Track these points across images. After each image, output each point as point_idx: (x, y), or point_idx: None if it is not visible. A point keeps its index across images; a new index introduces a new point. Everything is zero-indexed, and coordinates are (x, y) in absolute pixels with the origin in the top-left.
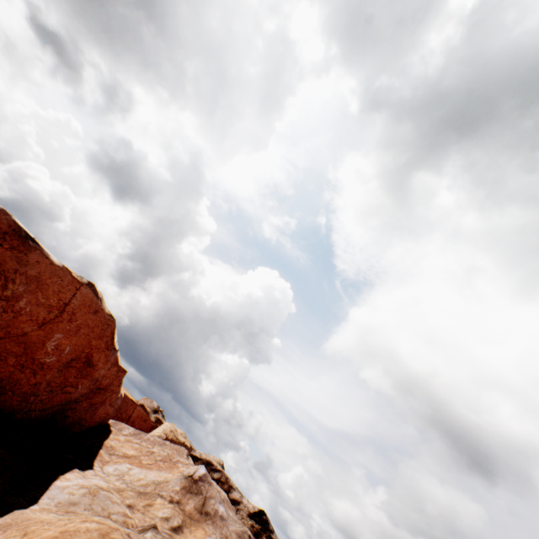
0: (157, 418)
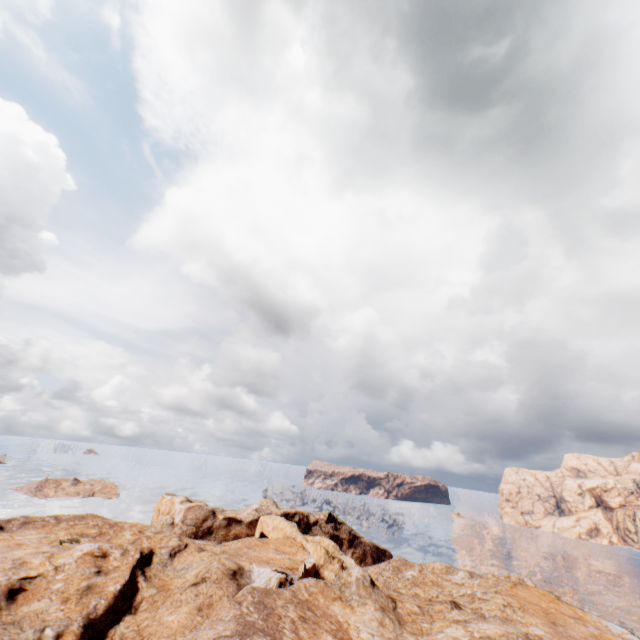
0: (227, 520)
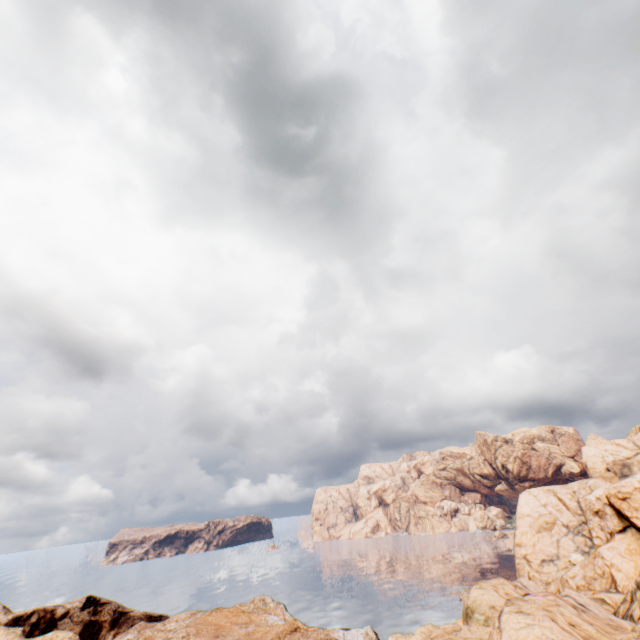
0: None
